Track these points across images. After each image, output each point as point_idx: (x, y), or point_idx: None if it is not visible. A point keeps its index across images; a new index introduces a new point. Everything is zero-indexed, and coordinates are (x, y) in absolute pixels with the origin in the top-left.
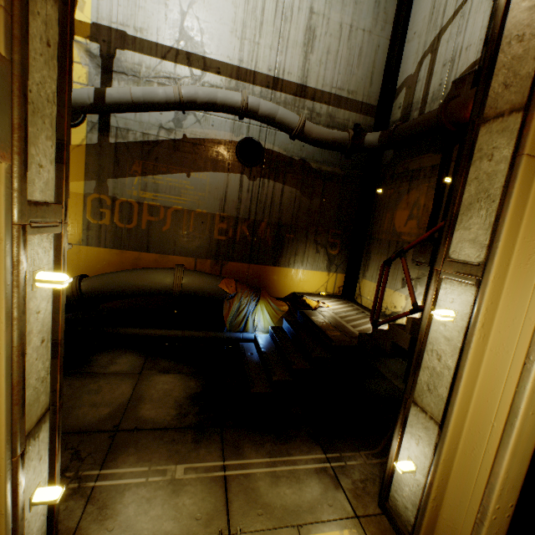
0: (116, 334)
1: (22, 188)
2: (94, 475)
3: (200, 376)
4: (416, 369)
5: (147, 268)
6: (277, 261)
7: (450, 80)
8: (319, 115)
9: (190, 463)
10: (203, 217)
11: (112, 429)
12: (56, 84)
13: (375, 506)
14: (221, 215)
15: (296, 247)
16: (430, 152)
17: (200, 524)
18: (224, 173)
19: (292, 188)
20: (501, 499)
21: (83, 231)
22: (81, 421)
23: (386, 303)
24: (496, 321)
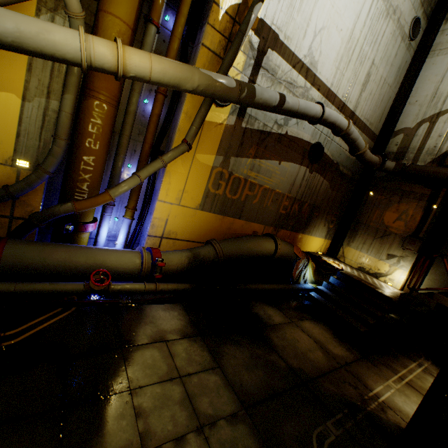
0: (245, 290)
1: None
2: (373, 395)
3: (318, 320)
4: None
5: (257, 237)
6: (305, 230)
7: (444, 148)
8: None
9: (389, 379)
10: (278, 196)
11: (339, 365)
12: None
13: None
14: (287, 195)
15: (316, 222)
16: (421, 185)
17: None
18: (298, 165)
19: (327, 182)
20: None
21: (202, 197)
22: (322, 363)
23: (370, 266)
24: None
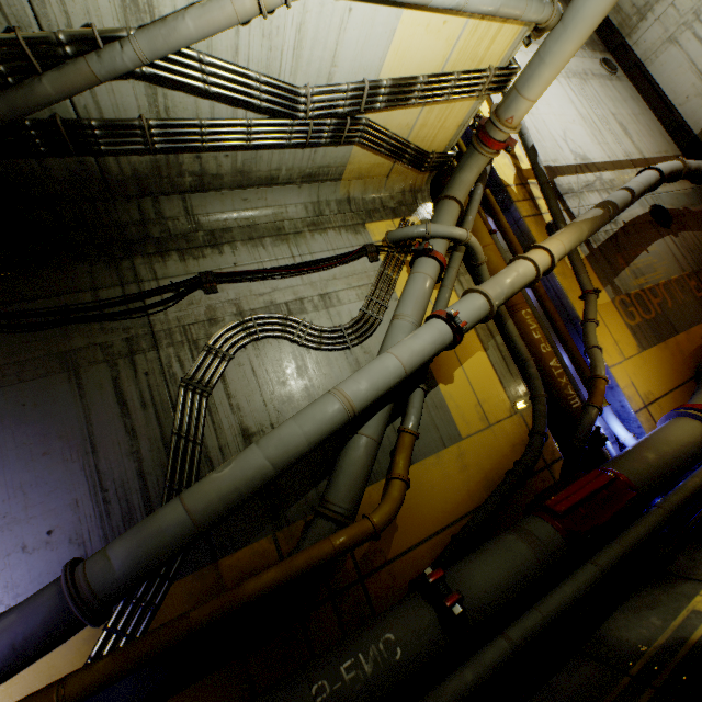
0: None
1: None
2: None
3: None
4: None
5: None
6: None
7: None
8: None
9: None
10: (678, 282)
11: None
12: None
13: None
14: (684, 275)
15: None
16: None
17: None
18: (660, 239)
19: (697, 231)
20: None
21: (632, 337)
22: None
23: None
24: None
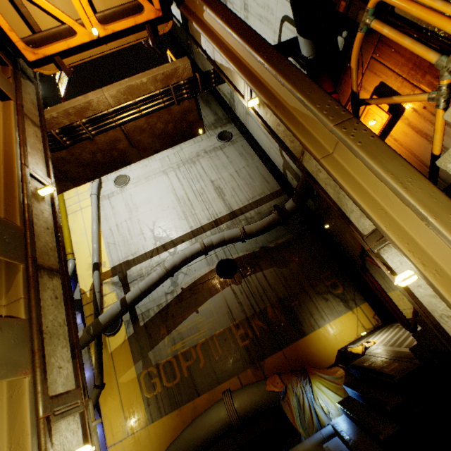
0: None
1: (44, 388)
2: None
3: None
4: None
5: (202, 412)
6: (301, 330)
7: None
8: (252, 218)
9: None
10: (223, 335)
11: None
12: (65, 314)
13: None
14: (234, 324)
15: (307, 309)
16: None
17: None
18: (218, 293)
19: (269, 269)
20: None
21: (145, 409)
22: None
23: None
24: (430, 252)
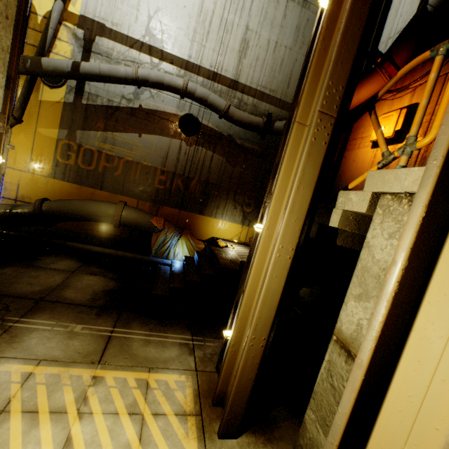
0: (63, 245)
1: None
2: (14, 320)
3: (119, 281)
4: (246, 268)
5: (96, 200)
6: (203, 211)
7: None
8: (246, 104)
9: (88, 325)
10: (148, 169)
11: (38, 298)
12: (11, 41)
13: (213, 367)
14: (162, 169)
15: (218, 202)
16: None
17: (80, 355)
18: (168, 138)
19: (220, 156)
20: (256, 332)
21: (52, 167)
22: (17, 291)
23: None
24: (278, 226)
